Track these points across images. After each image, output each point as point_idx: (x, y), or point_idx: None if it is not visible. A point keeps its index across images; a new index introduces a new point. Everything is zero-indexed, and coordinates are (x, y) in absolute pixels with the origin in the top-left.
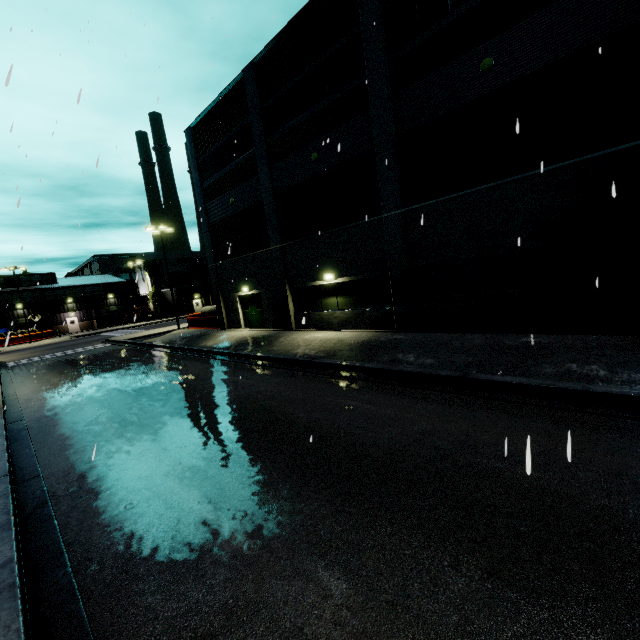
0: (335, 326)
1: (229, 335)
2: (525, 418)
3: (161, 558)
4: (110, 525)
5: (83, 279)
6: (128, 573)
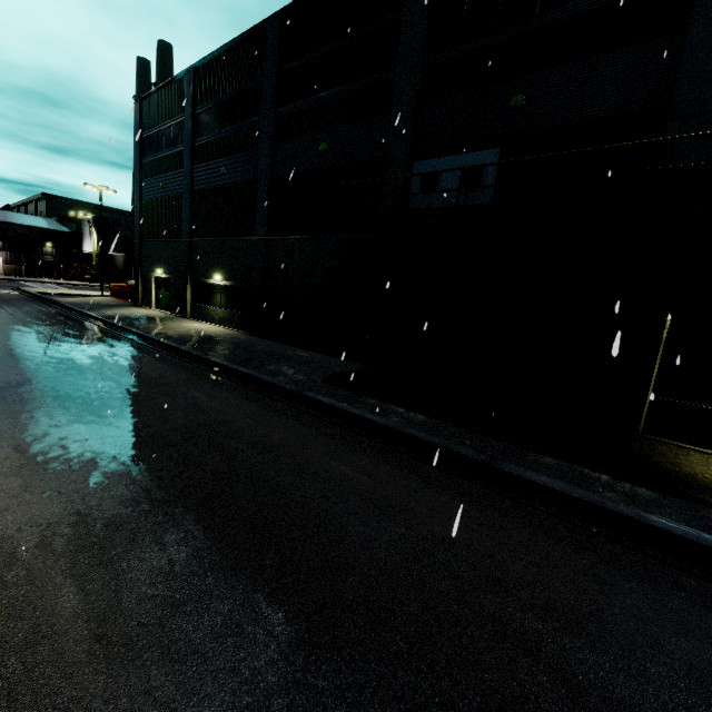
0: (216, 321)
1: (133, 310)
2: (192, 375)
3: None
4: None
5: (19, 217)
6: None
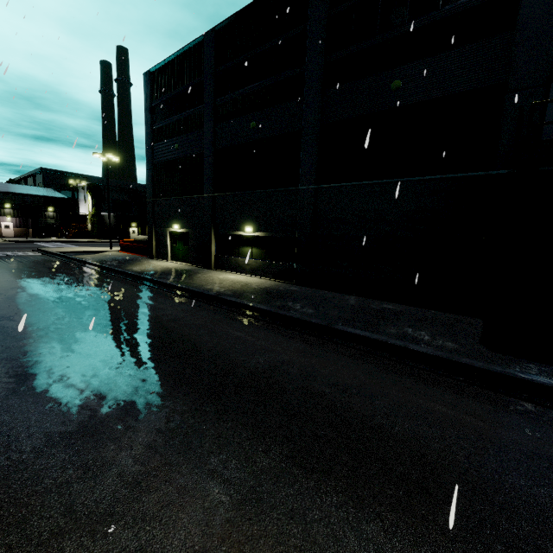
0: (247, 271)
1: (155, 264)
2: (359, 361)
3: (42, 429)
4: (3, 401)
5: (24, 188)
6: (10, 437)
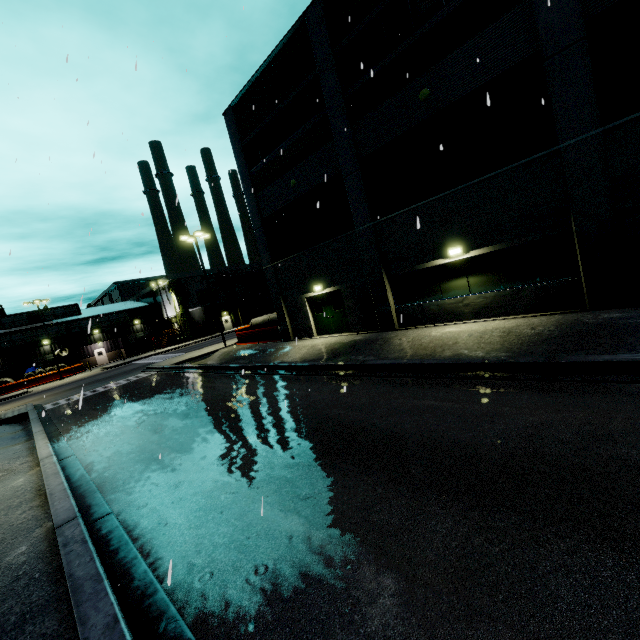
0: (467, 316)
1: (306, 345)
2: None
3: None
4: None
5: (106, 308)
6: None
